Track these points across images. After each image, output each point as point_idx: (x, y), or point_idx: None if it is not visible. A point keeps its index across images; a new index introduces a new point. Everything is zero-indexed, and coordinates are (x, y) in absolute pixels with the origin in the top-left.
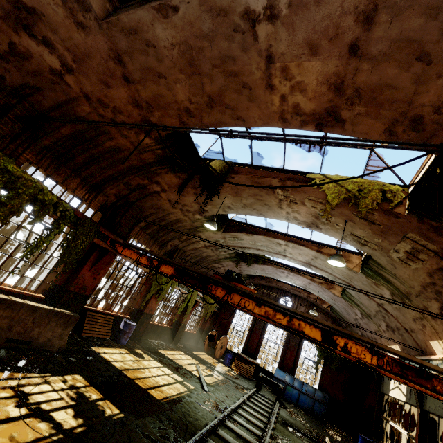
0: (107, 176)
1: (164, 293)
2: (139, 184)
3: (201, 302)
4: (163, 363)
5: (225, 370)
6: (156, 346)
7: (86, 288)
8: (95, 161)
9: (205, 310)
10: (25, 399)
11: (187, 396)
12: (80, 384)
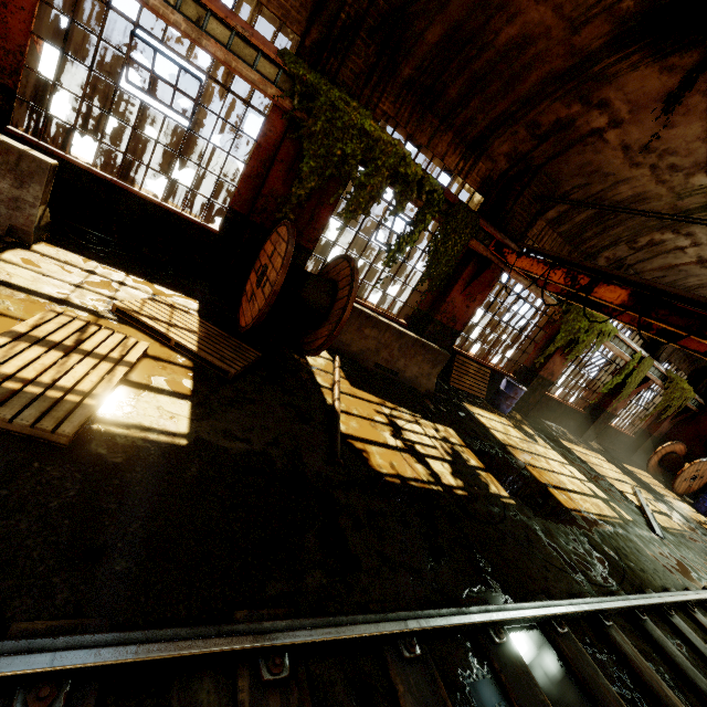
0: (496, 117)
1: (580, 350)
2: (558, 120)
3: (658, 383)
4: (569, 460)
5: (698, 520)
6: (554, 432)
7: (456, 320)
8: (478, 88)
9: (664, 399)
10: (399, 431)
11: (618, 526)
12: (454, 440)
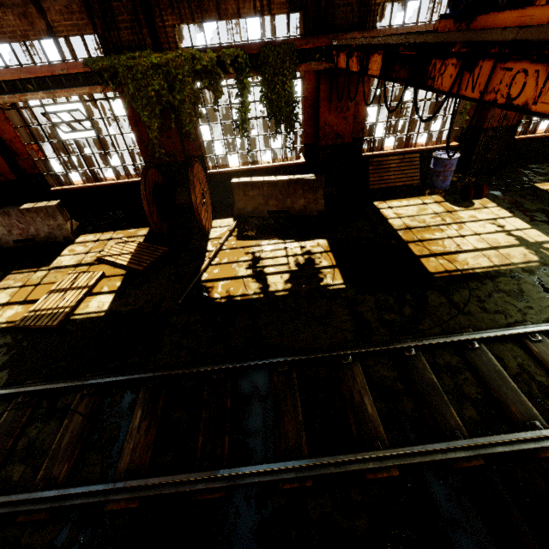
0: None
1: None
2: None
3: None
4: (519, 210)
5: None
6: (539, 176)
7: (342, 135)
8: None
9: None
10: (256, 262)
11: (518, 272)
12: (319, 250)
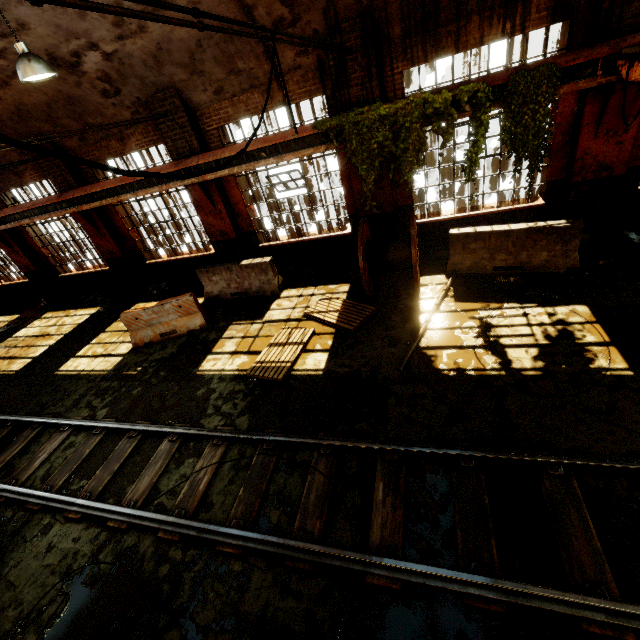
0: None
1: None
2: None
3: None
4: None
5: None
6: None
7: (610, 165)
8: None
9: None
10: (487, 330)
11: None
12: (577, 319)
